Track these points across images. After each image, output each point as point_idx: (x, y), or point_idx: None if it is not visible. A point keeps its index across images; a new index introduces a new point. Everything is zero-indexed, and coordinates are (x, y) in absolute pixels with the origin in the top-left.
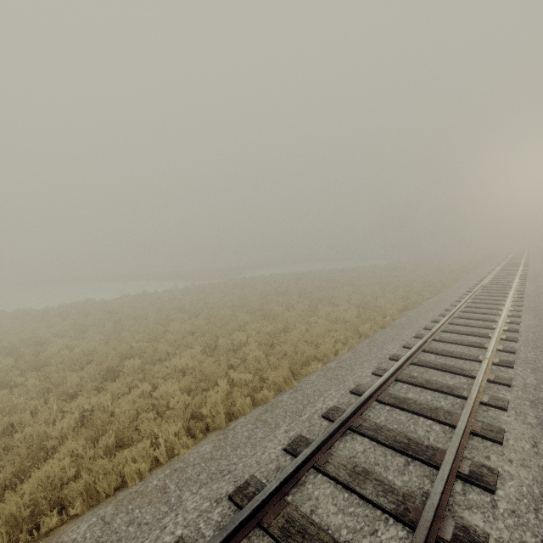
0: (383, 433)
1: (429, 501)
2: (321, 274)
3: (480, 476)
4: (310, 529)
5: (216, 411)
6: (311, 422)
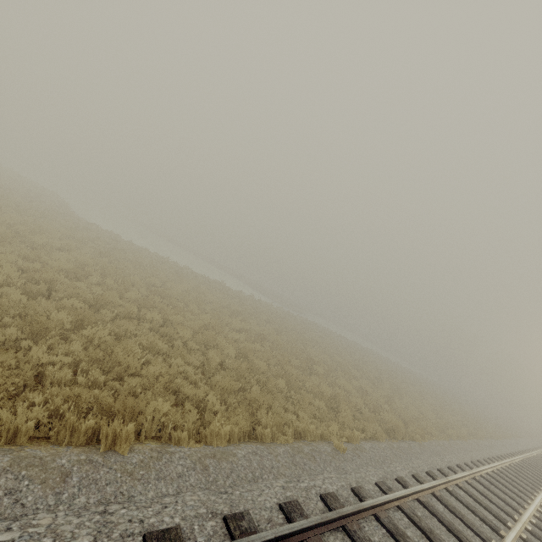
0: (491, 489)
1: (523, 516)
2: (382, 359)
3: (540, 526)
4: (477, 496)
5: (395, 430)
6: (452, 464)
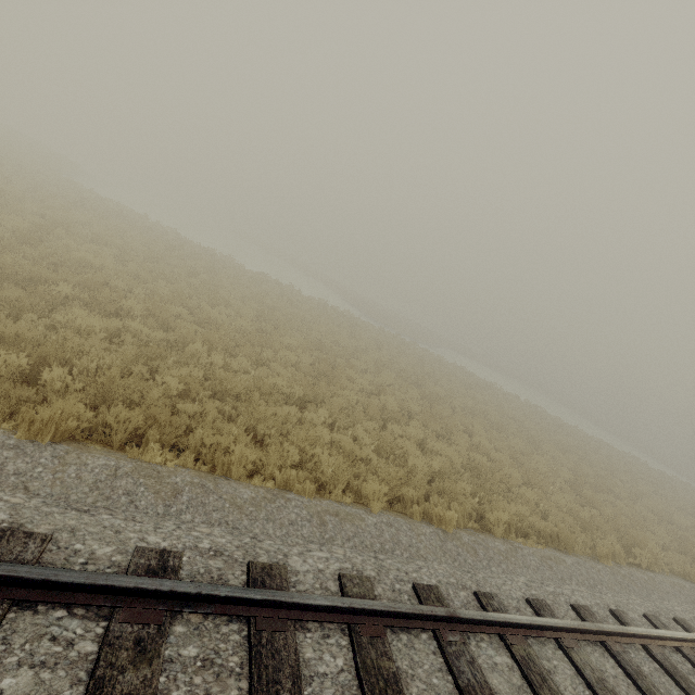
0: None
1: None
2: (519, 406)
3: None
4: None
5: None
6: None
